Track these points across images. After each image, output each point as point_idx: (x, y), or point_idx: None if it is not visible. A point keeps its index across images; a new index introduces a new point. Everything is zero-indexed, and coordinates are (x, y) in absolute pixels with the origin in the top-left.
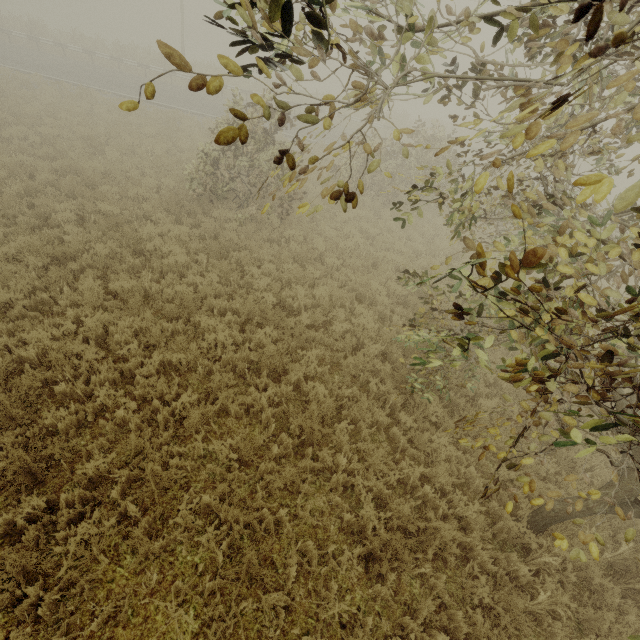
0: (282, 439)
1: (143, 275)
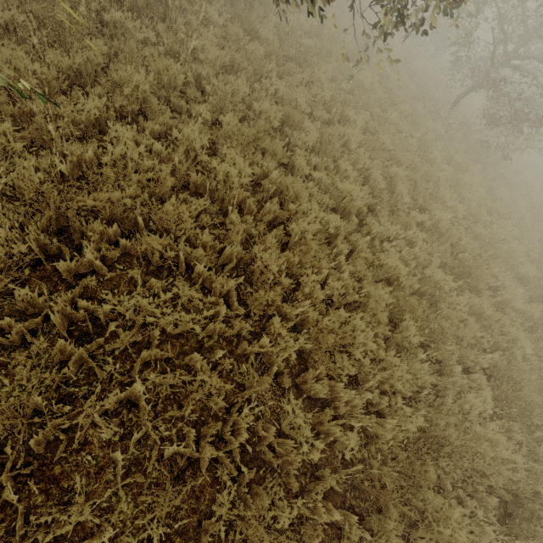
0: None
1: None
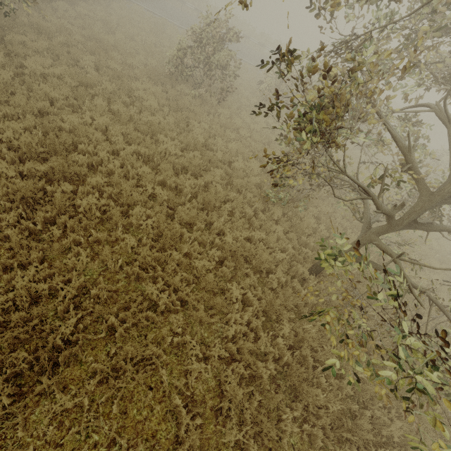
0: (192, 203)
1: (130, 108)
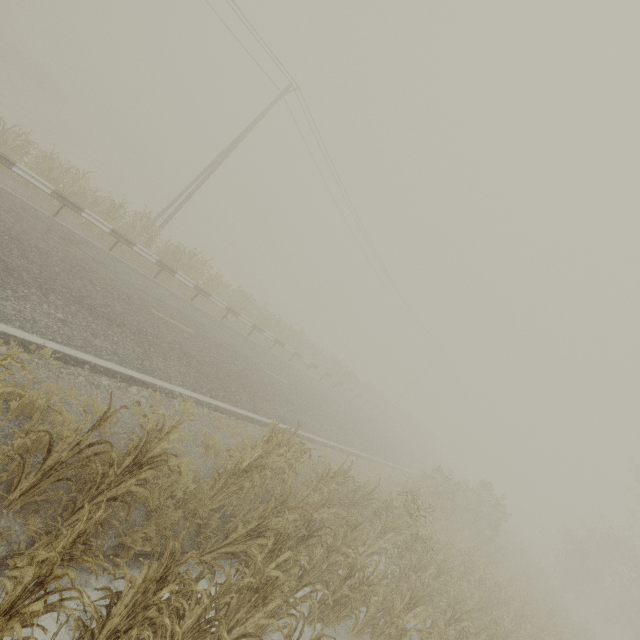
0: None
1: None
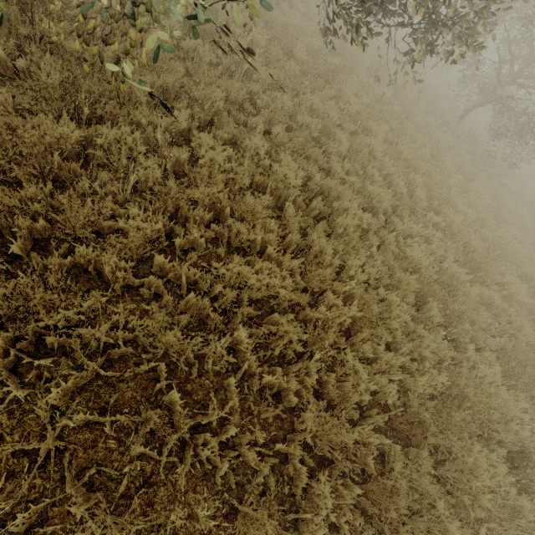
0: None
1: None
